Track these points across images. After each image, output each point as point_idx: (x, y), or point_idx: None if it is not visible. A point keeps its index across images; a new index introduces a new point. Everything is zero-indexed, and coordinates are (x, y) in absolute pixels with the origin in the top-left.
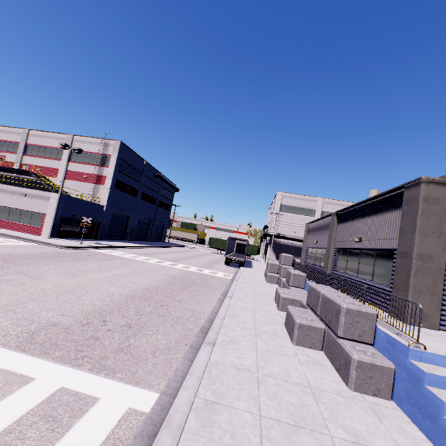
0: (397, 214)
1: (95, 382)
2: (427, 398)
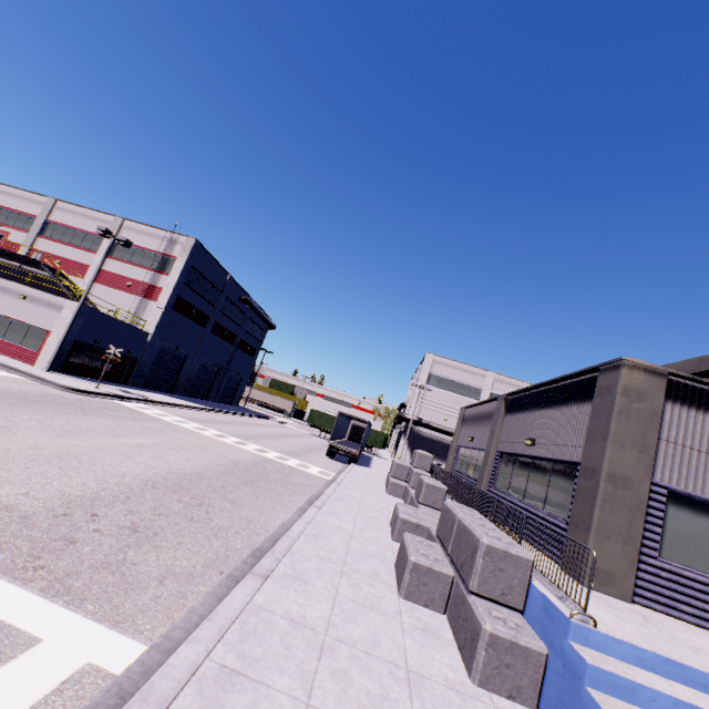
0: (587, 409)
1: (44, 612)
2: (586, 708)
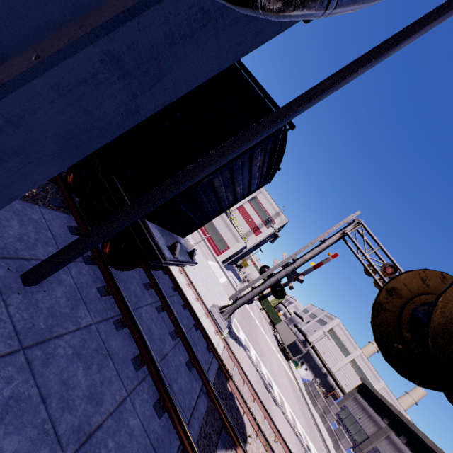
0: None
1: None
2: None
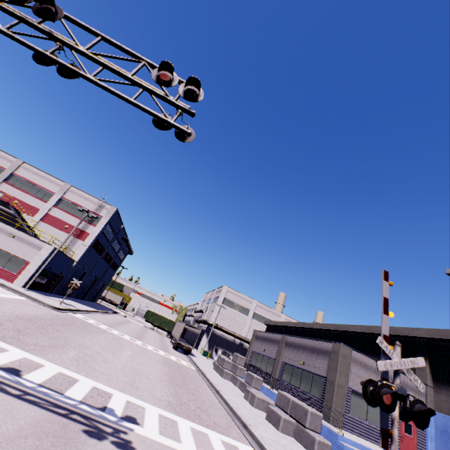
0: (327, 356)
1: (227, 438)
2: None
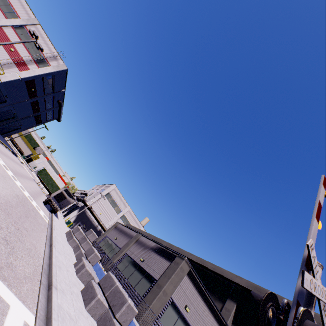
0: (167, 263)
1: (4, 289)
2: None
